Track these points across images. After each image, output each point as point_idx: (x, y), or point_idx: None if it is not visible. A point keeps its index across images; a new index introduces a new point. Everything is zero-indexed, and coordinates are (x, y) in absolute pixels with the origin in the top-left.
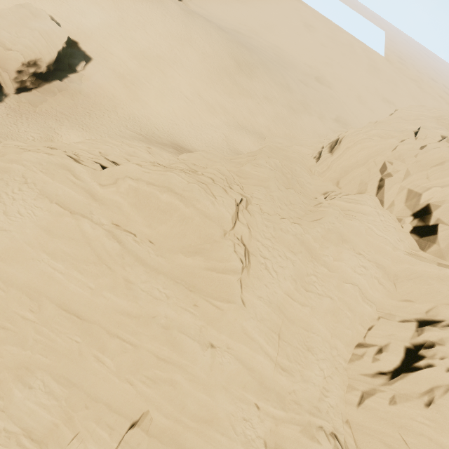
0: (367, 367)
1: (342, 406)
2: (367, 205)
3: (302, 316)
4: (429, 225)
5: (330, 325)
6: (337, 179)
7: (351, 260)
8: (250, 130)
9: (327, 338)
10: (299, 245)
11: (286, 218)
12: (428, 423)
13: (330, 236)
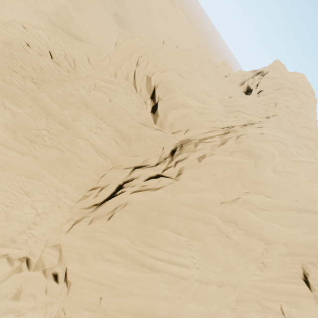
0: (88, 202)
1: (52, 235)
2: (121, 86)
3: (22, 164)
4: (156, 103)
5: (60, 173)
6: (114, 73)
7: (87, 121)
8: (65, 30)
9: (54, 183)
10: (30, 101)
11: (24, 76)
12: (106, 231)
13: (72, 100)
